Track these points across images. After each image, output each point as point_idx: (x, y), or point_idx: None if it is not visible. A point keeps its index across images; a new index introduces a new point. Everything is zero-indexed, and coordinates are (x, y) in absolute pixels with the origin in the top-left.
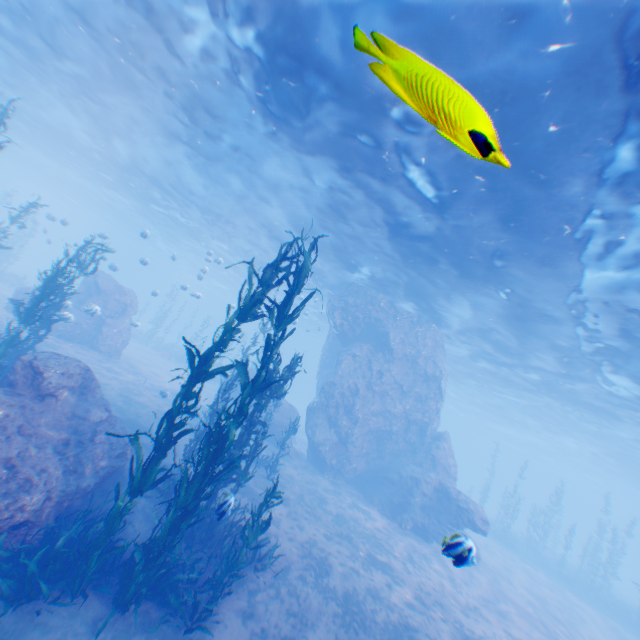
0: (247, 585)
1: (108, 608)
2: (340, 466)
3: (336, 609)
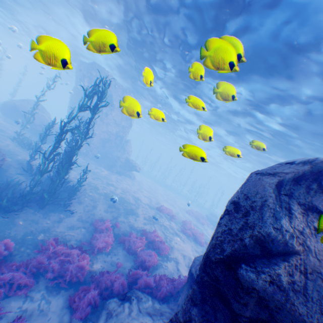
0: (76, 196)
1: (35, 209)
2: (88, 153)
3: (104, 197)
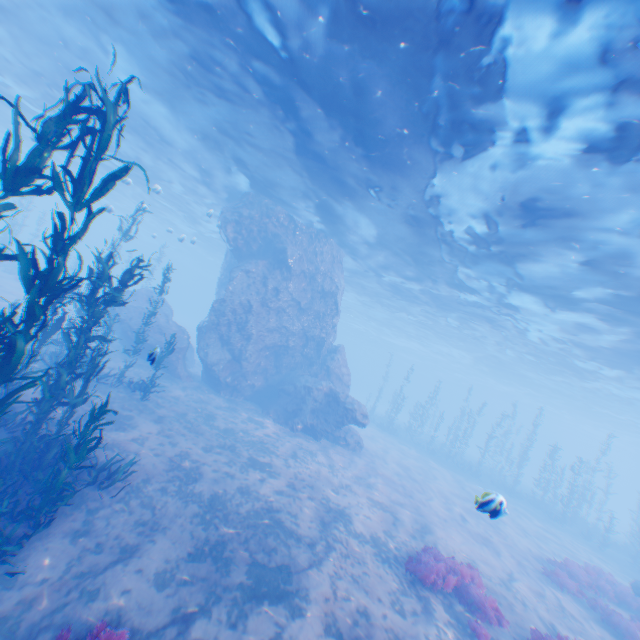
0: (88, 506)
1: None
2: (236, 384)
3: (197, 510)
